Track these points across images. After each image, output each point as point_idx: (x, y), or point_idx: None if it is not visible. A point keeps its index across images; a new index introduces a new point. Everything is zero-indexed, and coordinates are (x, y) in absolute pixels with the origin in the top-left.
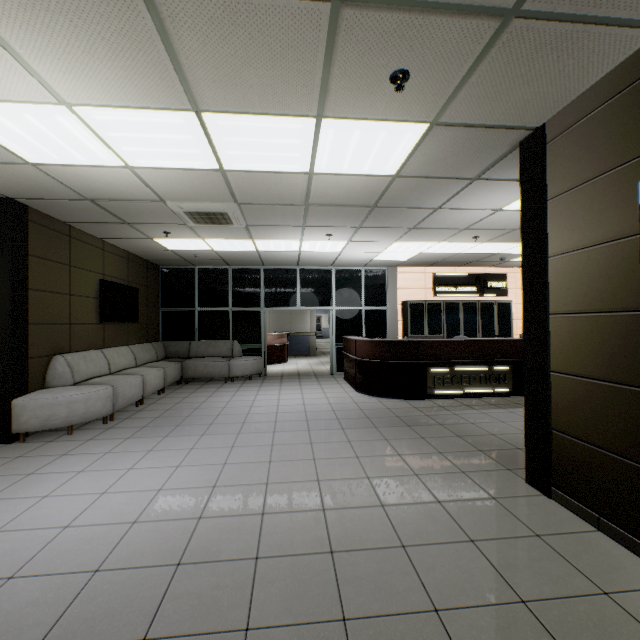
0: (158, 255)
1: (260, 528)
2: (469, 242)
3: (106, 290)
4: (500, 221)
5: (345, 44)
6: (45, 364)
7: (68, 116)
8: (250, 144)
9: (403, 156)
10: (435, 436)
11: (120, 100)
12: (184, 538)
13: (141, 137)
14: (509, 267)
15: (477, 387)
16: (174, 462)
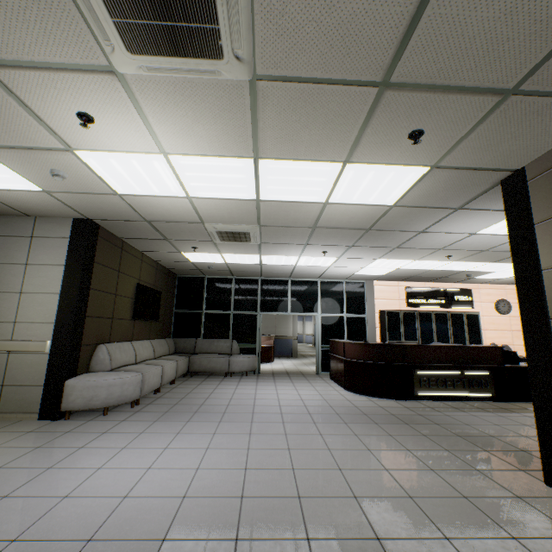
0: (179, 266)
1: (301, 510)
2: (442, 260)
3: (140, 292)
4: (472, 243)
5: (381, 113)
6: (91, 351)
7: (162, 161)
8: (286, 181)
9: (403, 190)
10: (436, 434)
11: (204, 151)
12: (234, 515)
13: (207, 176)
14: (473, 283)
15: (461, 390)
16: (202, 444)
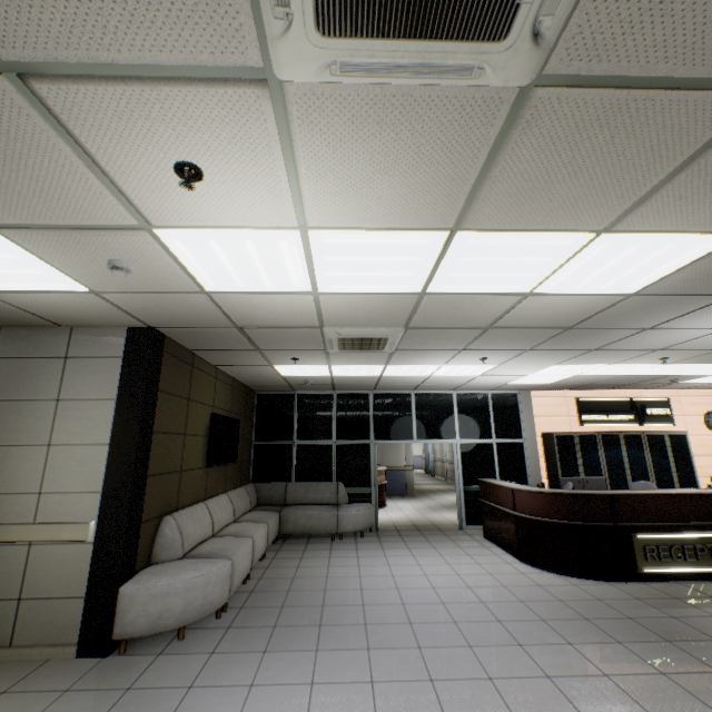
0: (263, 381)
1: None
2: (648, 363)
3: (215, 425)
4: None
5: None
6: (153, 529)
7: (294, 241)
8: (484, 264)
9: (665, 272)
10: None
11: (372, 221)
12: None
13: (359, 260)
14: (669, 389)
15: (708, 563)
16: None
